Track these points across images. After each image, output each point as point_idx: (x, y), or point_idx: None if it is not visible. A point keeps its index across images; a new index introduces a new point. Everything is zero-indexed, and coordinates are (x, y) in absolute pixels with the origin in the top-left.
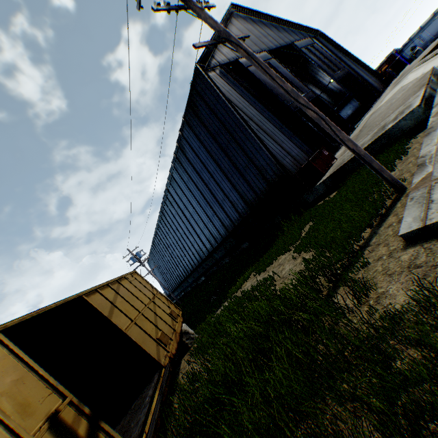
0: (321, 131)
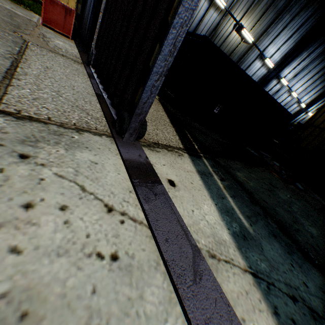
0: (109, 2)
